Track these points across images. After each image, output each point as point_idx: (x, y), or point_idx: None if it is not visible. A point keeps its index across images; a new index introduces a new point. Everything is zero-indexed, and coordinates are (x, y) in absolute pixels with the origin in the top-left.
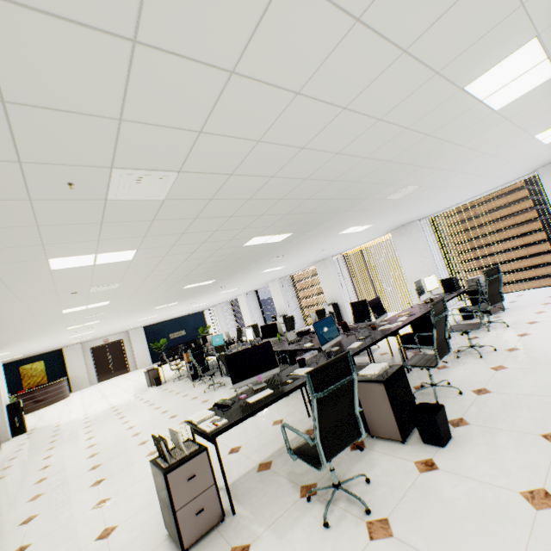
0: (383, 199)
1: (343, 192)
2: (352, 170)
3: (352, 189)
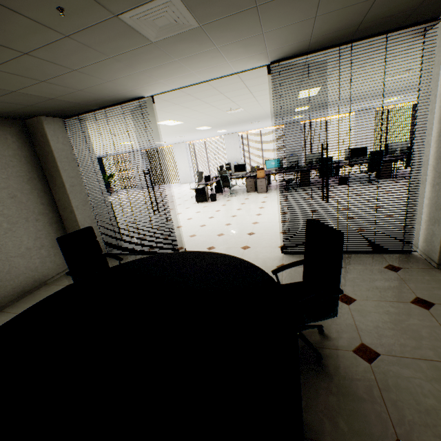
0: None
1: None
2: None
3: None
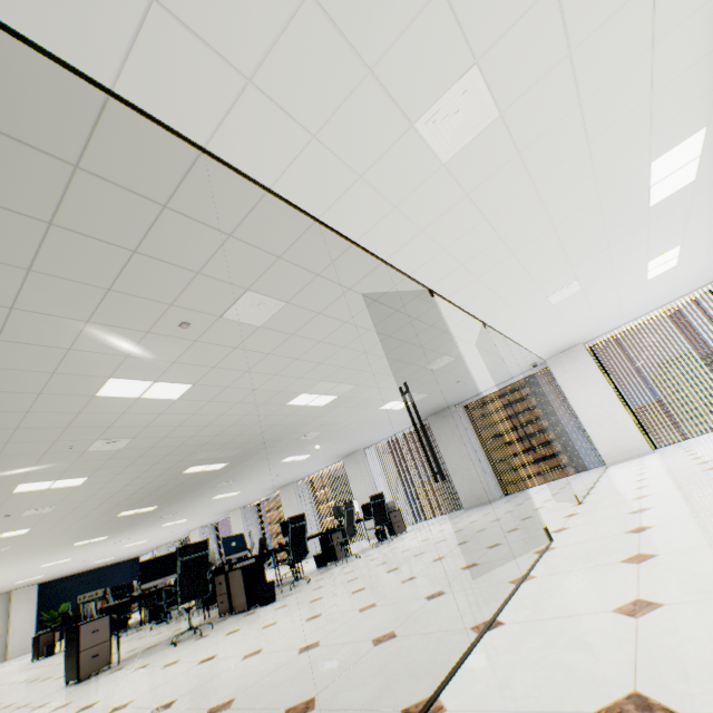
0: (298, 439)
1: (255, 438)
2: (251, 430)
3: (261, 437)
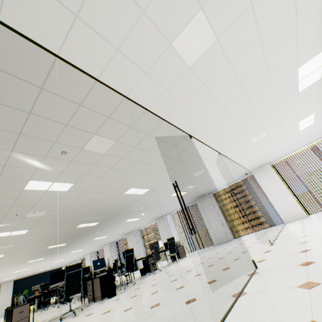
0: (132, 210)
1: (110, 210)
2: (107, 206)
3: (113, 209)
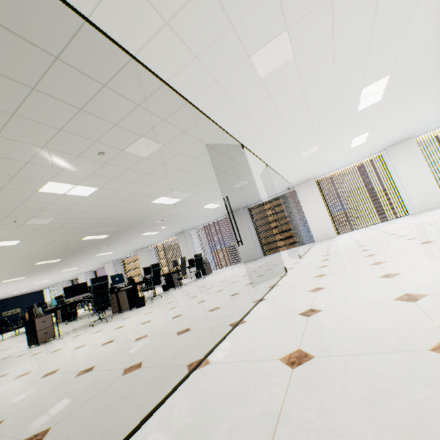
0: (153, 223)
1: (129, 221)
2: (127, 216)
3: (132, 220)
